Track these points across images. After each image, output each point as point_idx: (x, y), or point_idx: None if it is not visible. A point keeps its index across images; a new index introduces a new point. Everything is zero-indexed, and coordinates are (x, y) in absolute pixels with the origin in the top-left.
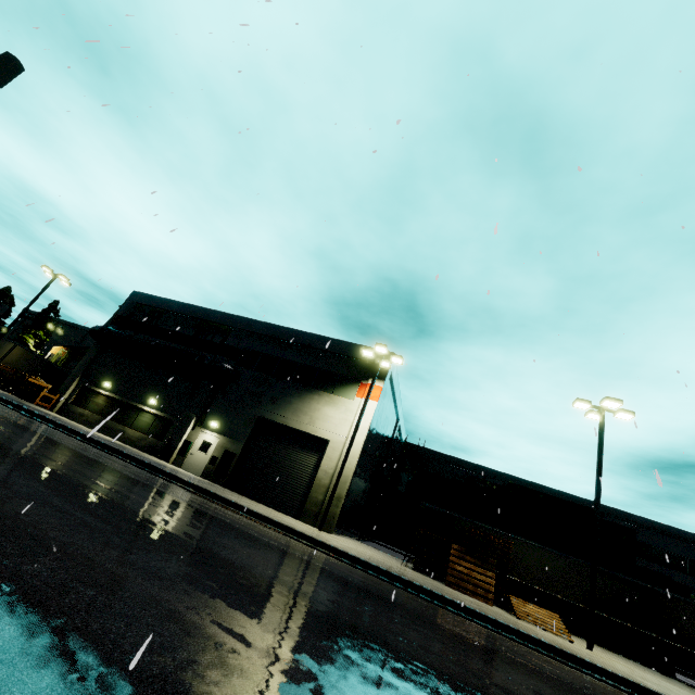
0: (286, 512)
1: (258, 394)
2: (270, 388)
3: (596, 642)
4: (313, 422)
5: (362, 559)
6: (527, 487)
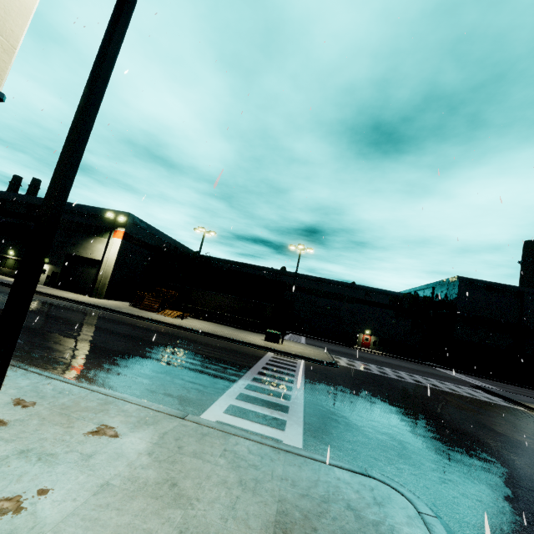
0: (85, 294)
1: (66, 242)
2: (71, 238)
3: (249, 328)
4: (93, 253)
5: (77, 301)
6: (261, 269)
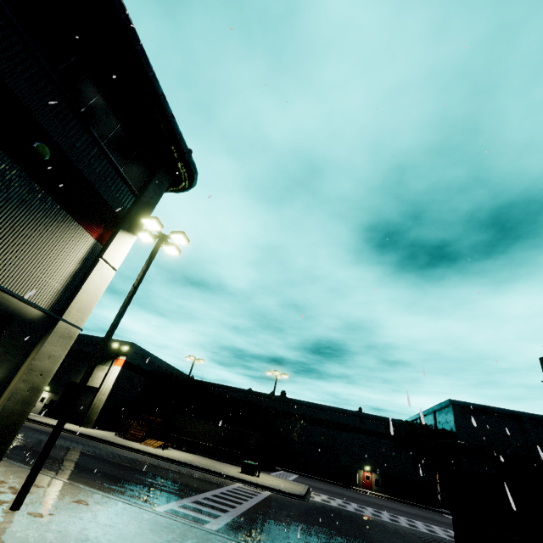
0: (75, 423)
1: (71, 370)
2: (77, 366)
3: (235, 462)
4: (93, 380)
5: (68, 429)
6: (253, 394)
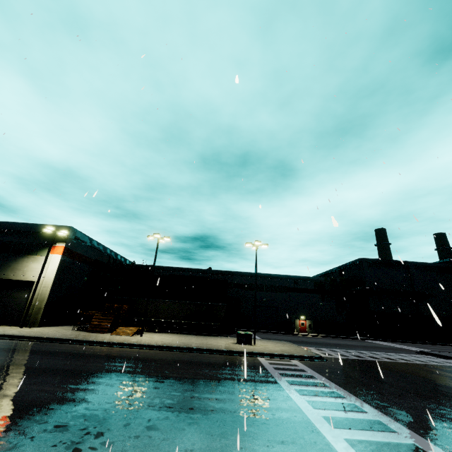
0: (12, 324)
1: None
2: None
3: (201, 332)
4: (24, 274)
5: (9, 335)
6: (198, 272)
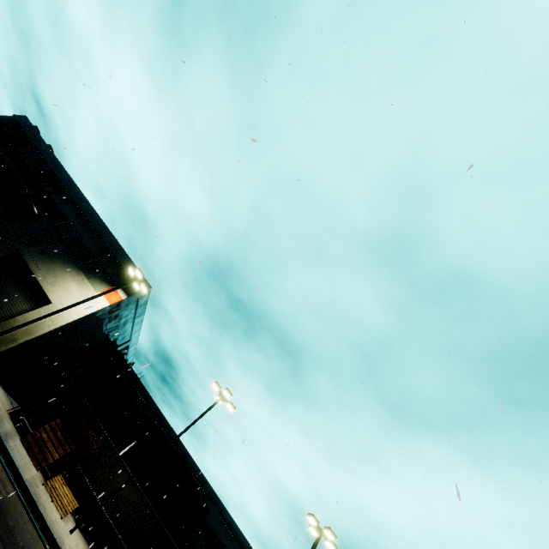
0: None
1: (37, 241)
2: (50, 244)
3: None
4: (54, 285)
5: None
6: (180, 450)
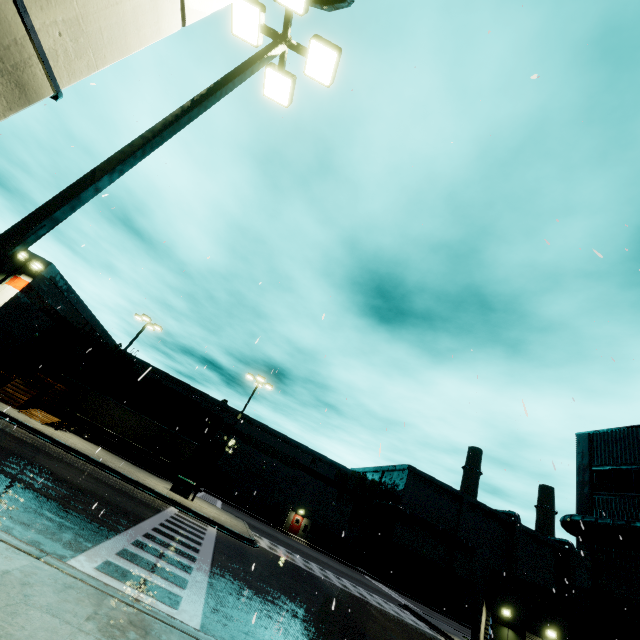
0: None
1: None
2: None
3: (151, 469)
4: None
5: None
6: (197, 394)
